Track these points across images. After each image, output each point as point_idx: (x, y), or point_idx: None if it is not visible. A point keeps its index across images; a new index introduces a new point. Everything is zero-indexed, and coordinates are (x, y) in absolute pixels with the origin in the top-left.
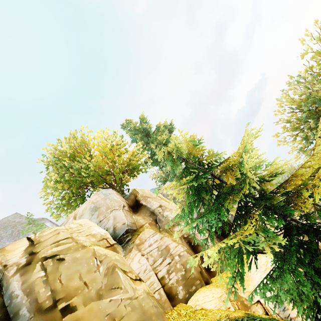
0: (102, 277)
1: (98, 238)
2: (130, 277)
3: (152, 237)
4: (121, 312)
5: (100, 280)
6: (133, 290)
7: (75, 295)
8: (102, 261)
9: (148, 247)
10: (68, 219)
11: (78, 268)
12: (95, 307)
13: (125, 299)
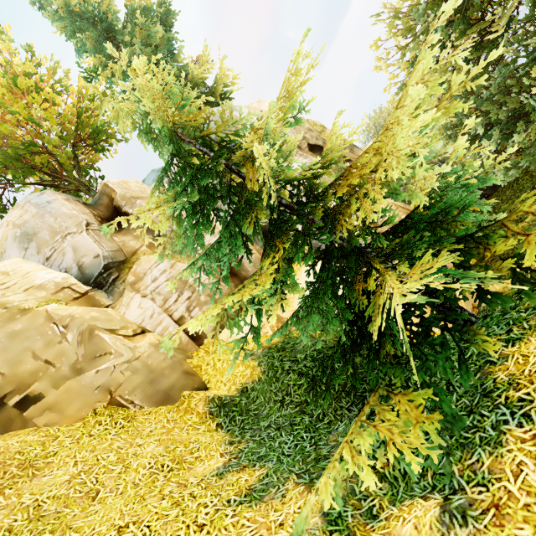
0: (75, 347)
1: (51, 290)
2: (123, 335)
3: (156, 268)
4: (117, 379)
5: (72, 352)
6: (131, 351)
7: (35, 381)
8: (67, 325)
9: (152, 283)
10: None
11: (26, 345)
12: (75, 385)
13: (120, 364)
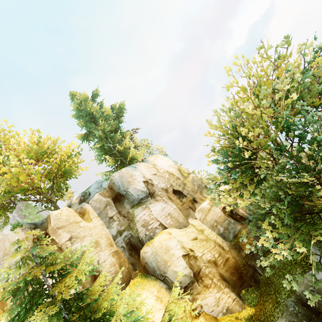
0: None
1: None
2: None
3: (49, 281)
4: None
5: None
6: None
7: None
8: None
9: None
10: None
11: None
12: None
13: None
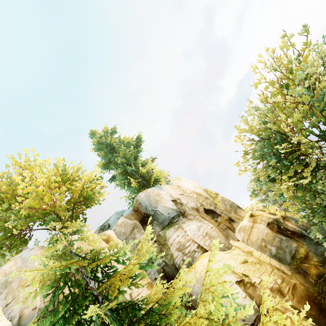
0: None
1: None
2: None
3: None
4: None
5: None
6: None
7: None
8: None
9: None
10: None
11: None
12: None
13: None
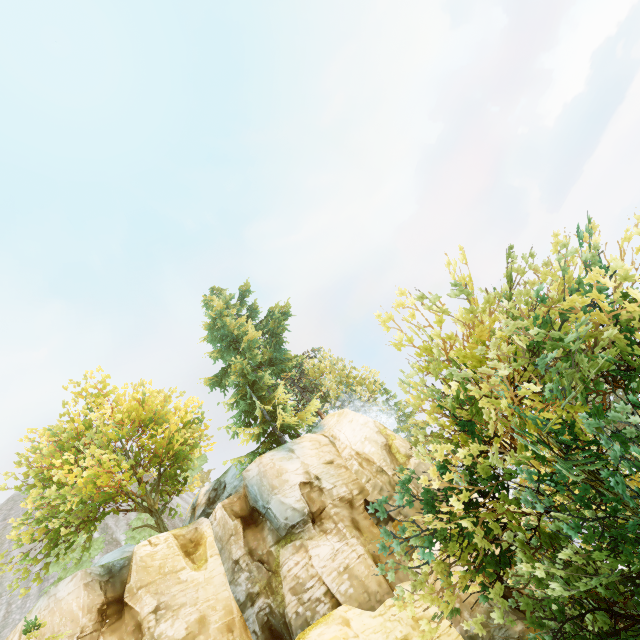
0: None
1: None
2: None
3: None
4: None
5: None
6: None
7: None
8: None
9: None
10: (14, 633)
11: None
12: None
13: None
